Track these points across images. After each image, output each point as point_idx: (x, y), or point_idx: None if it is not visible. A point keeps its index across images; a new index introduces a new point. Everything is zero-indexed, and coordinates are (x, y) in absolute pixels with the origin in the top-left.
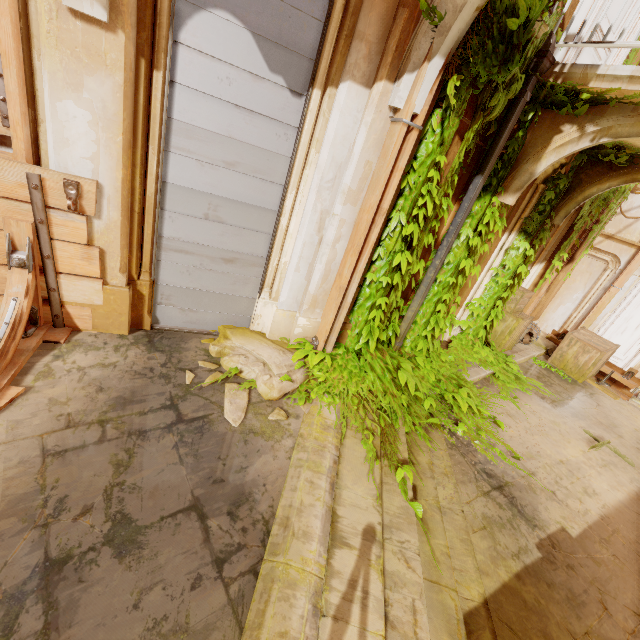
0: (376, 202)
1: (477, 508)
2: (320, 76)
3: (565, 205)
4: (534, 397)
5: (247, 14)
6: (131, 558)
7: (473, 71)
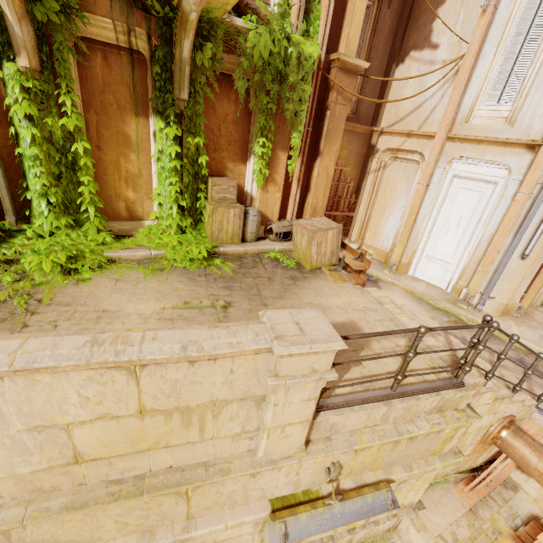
0: None
1: None
2: None
3: (174, 76)
4: (196, 273)
5: None
6: None
7: None
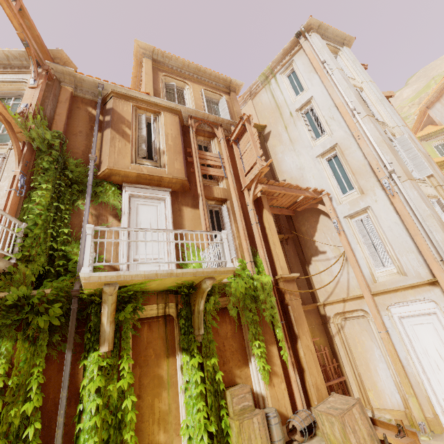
0: None
1: None
2: None
3: (194, 321)
4: None
5: None
6: None
7: None
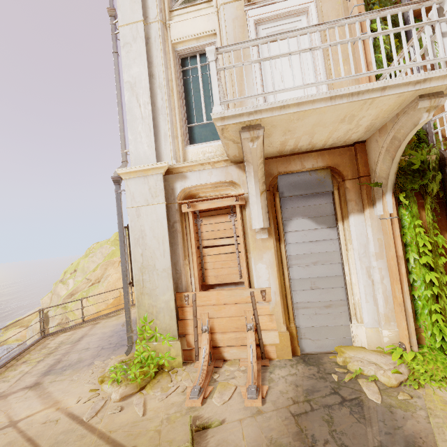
0: (394, 254)
1: None
2: (339, 218)
3: None
4: None
5: (305, 214)
6: None
7: (408, 187)
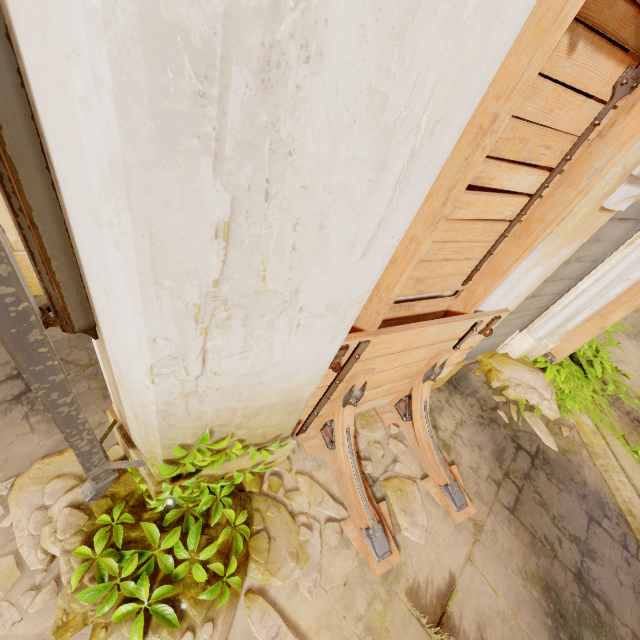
0: None
1: None
2: None
3: None
4: (624, 336)
5: None
6: (597, 560)
7: None
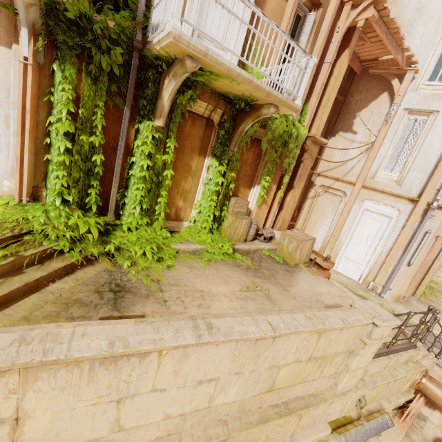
0: (20, 105)
1: (78, 295)
2: None
3: (233, 138)
4: (231, 264)
5: None
6: None
7: (59, 38)
